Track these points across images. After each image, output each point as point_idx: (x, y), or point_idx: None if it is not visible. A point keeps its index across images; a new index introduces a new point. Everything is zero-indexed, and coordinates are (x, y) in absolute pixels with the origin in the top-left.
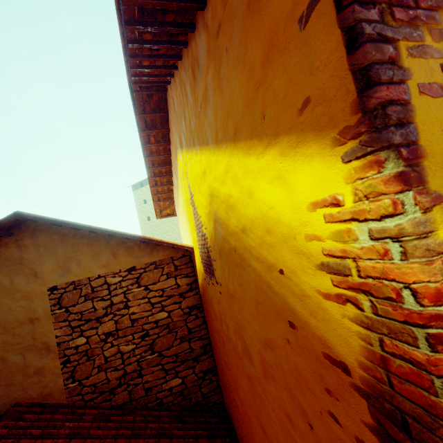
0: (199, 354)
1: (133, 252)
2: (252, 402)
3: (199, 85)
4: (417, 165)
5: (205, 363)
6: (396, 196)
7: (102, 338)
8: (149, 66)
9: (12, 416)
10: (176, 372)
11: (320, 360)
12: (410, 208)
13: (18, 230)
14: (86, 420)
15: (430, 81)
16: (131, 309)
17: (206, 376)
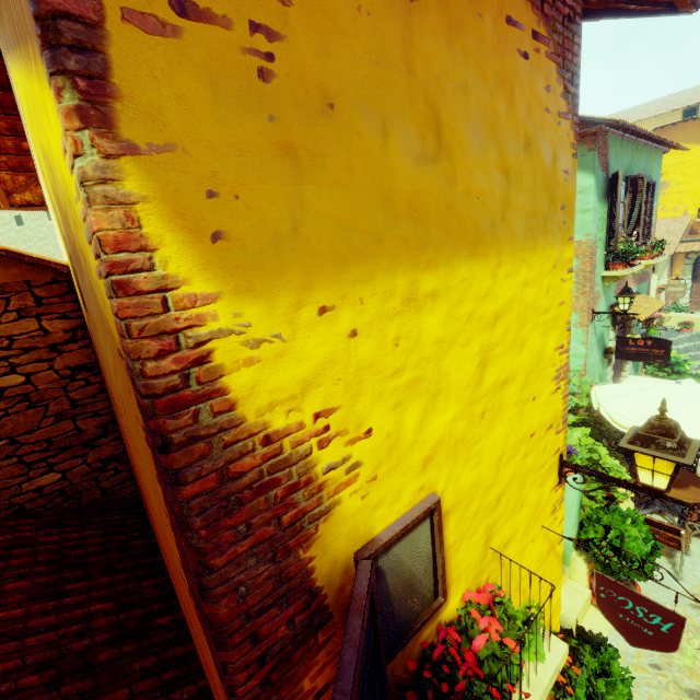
0: (93, 436)
1: None
2: (138, 467)
3: None
4: (104, 105)
5: (106, 449)
6: (77, 134)
7: None
8: None
9: None
10: (50, 464)
11: (120, 359)
12: (89, 150)
13: None
14: None
15: (146, 11)
16: None
17: (108, 465)
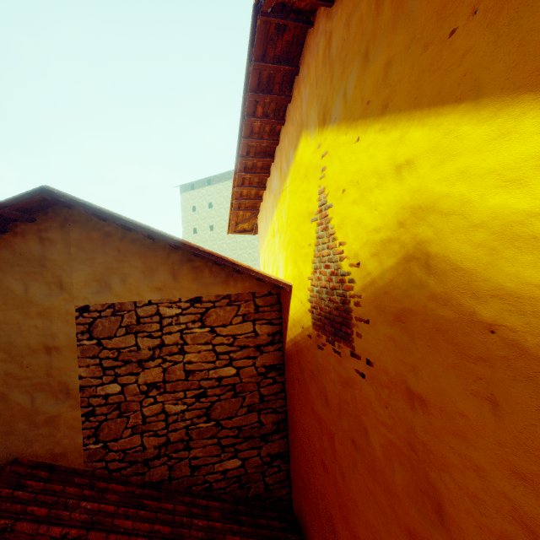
0: (269, 431)
1: (201, 277)
2: None
3: None
4: None
5: (275, 445)
6: None
7: (142, 390)
8: None
9: (8, 480)
10: (236, 450)
11: None
12: None
13: (42, 216)
14: (109, 500)
15: None
16: (188, 356)
17: (274, 462)
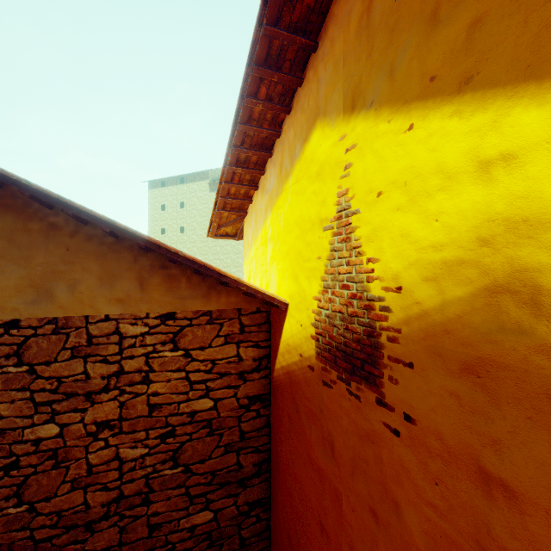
0: (248, 474)
1: (176, 288)
2: None
3: None
4: None
5: (255, 490)
6: None
7: (89, 431)
8: None
9: None
10: (208, 500)
11: None
12: None
13: None
14: None
15: None
16: (154, 386)
17: (253, 510)
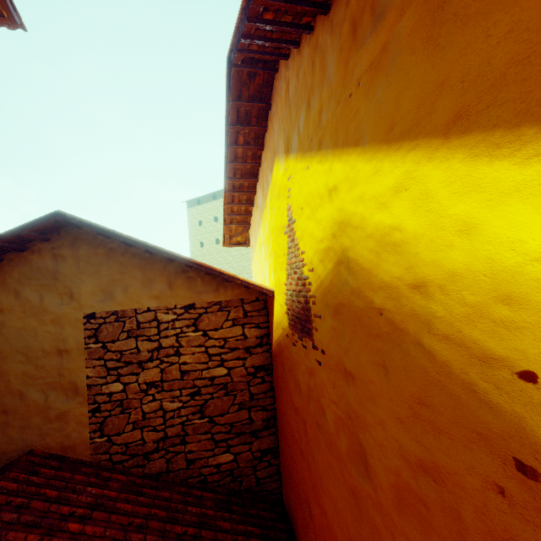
0: (259, 427)
1: (194, 286)
2: (349, 523)
3: (363, 48)
4: None
5: (265, 441)
6: None
7: (142, 388)
8: (273, 20)
9: (25, 467)
10: (228, 445)
11: None
12: None
13: (56, 236)
14: (112, 488)
15: None
16: (183, 358)
17: (265, 457)
